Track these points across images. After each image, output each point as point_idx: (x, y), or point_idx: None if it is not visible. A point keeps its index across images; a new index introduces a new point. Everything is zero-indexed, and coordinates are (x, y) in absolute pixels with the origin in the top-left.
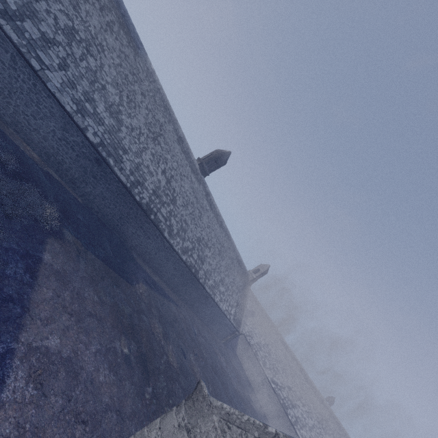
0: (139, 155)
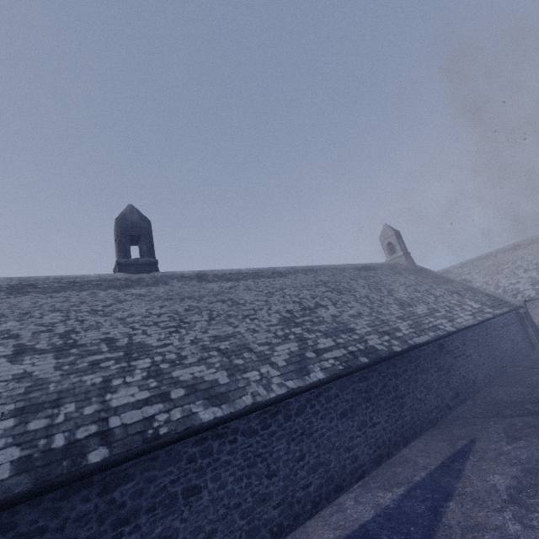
0: None
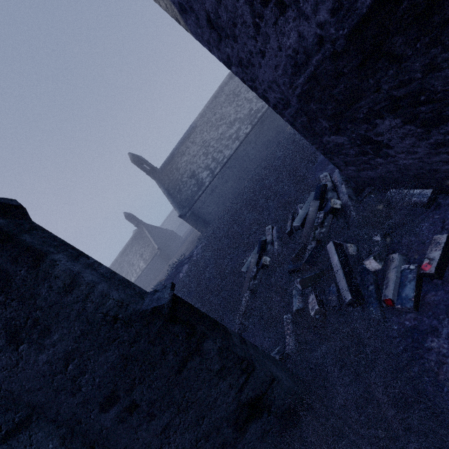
0: (250, 101)
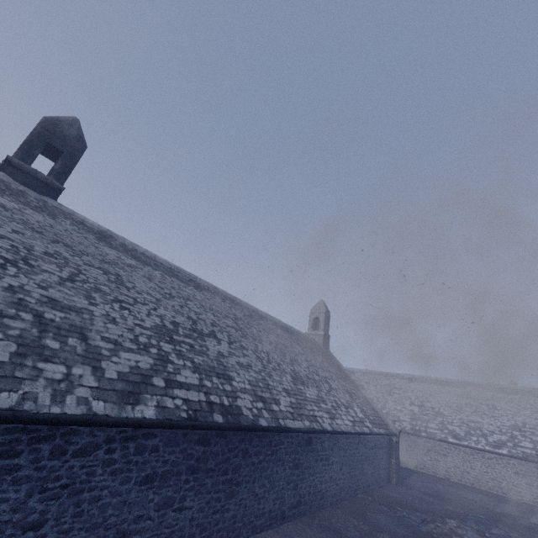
0: None
